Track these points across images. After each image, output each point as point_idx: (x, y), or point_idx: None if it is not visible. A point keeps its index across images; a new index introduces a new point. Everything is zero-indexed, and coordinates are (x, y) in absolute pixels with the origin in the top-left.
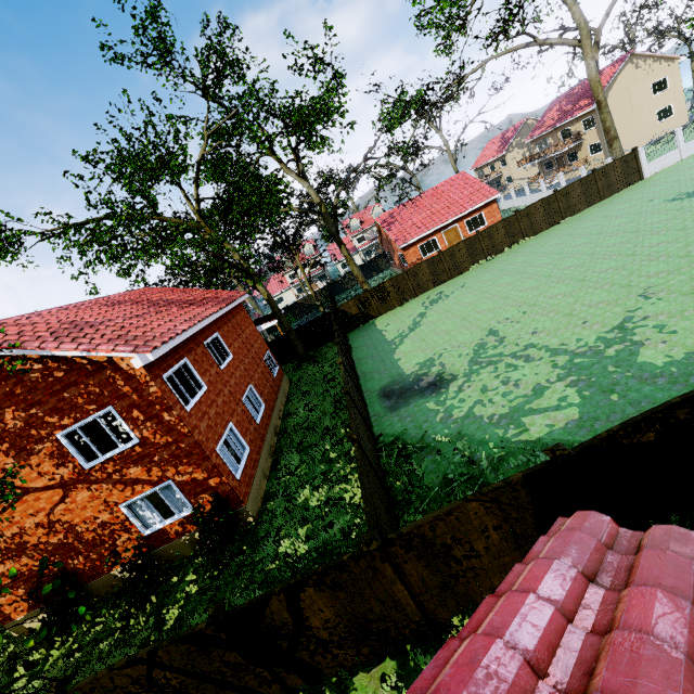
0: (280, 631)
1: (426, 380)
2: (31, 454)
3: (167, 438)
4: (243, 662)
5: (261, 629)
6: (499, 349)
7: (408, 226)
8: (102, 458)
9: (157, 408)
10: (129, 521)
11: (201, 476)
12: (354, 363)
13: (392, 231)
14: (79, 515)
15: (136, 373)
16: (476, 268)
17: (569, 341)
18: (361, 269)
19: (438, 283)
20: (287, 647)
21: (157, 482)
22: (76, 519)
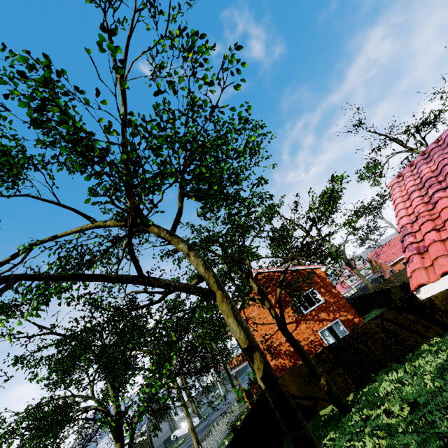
0: (424, 306)
1: None
2: (286, 308)
3: (334, 300)
4: (414, 319)
5: (417, 304)
6: None
7: (389, 254)
8: (310, 309)
9: (329, 287)
10: (322, 340)
11: (350, 317)
12: None
13: (380, 258)
14: (302, 336)
15: (321, 274)
16: None
17: None
18: (362, 291)
19: None
20: (430, 313)
21: (332, 320)
22: (300, 338)
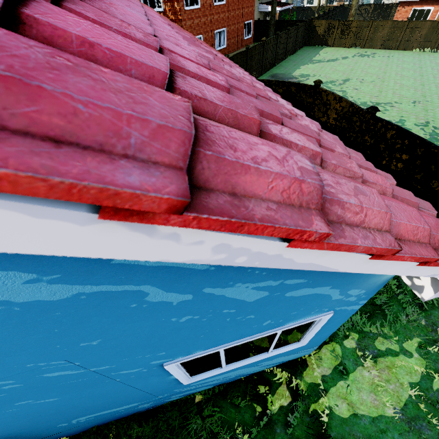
0: None
1: (293, 80)
2: None
3: (173, 17)
4: None
5: None
6: (333, 86)
7: None
8: None
9: None
10: None
11: None
12: (284, 59)
13: None
14: None
15: None
16: (417, 52)
17: (356, 97)
18: (375, 8)
19: (385, 47)
20: None
21: None
22: None
